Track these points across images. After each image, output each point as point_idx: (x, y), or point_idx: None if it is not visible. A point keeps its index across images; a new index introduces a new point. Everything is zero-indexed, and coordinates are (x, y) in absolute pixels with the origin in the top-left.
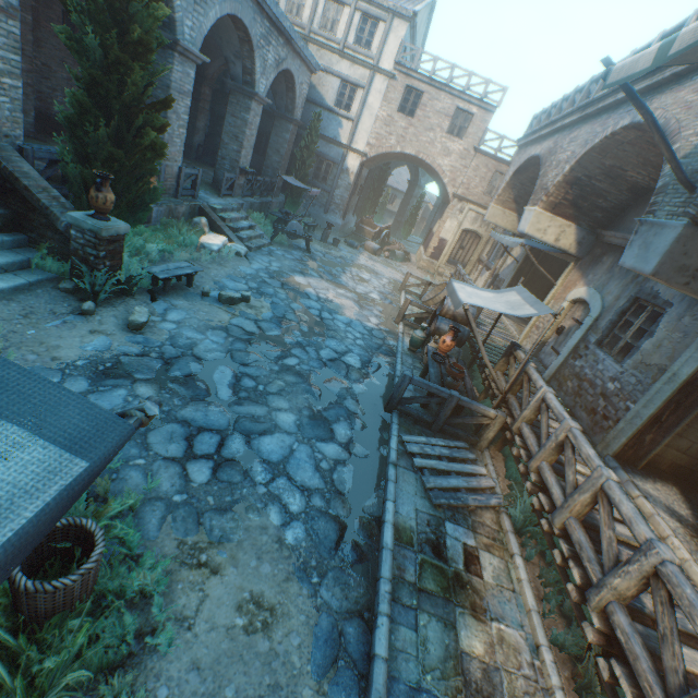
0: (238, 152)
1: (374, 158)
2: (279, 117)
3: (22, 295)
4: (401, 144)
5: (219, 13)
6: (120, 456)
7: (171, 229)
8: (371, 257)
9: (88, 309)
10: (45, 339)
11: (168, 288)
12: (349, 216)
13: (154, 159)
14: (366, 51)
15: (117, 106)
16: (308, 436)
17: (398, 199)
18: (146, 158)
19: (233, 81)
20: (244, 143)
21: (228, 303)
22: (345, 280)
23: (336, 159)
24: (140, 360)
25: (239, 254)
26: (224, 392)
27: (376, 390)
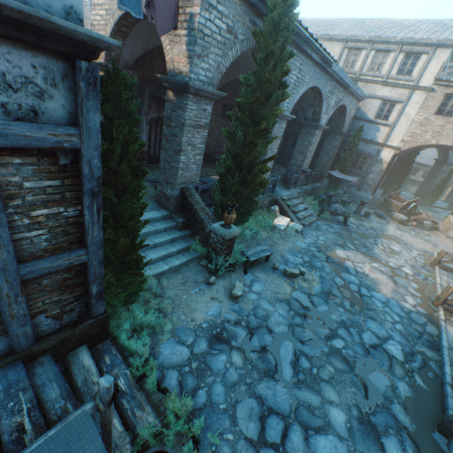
0: (302, 160)
1: (406, 149)
2: (331, 132)
3: (183, 267)
4: (436, 138)
5: (305, 89)
6: (218, 425)
7: (258, 216)
8: (398, 227)
9: (212, 281)
10: (189, 302)
11: (254, 264)
12: (377, 190)
13: (259, 189)
14: (407, 77)
15: (245, 165)
16: (358, 447)
17: (421, 170)
18: (255, 189)
19: (305, 120)
20: (307, 155)
21: (289, 276)
22: (377, 252)
23: (371, 153)
24: (235, 327)
25: (296, 231)
26: (286, 370)
27: (424, 397)
